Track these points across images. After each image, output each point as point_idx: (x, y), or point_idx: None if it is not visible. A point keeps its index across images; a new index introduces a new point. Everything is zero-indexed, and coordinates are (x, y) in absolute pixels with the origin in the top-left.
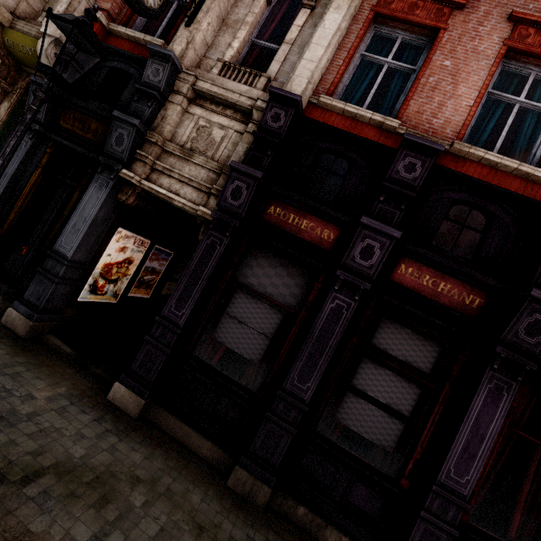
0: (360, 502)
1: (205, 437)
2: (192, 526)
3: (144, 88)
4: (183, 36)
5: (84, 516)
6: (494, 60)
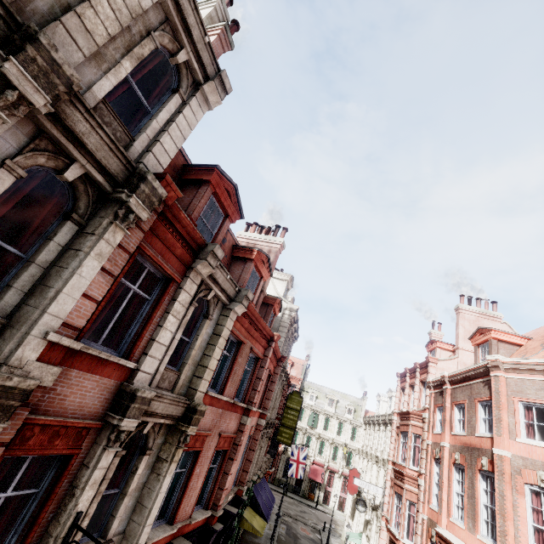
0: None
1: None
2: None
3: None
4: None
5: None
6: (211, 459)
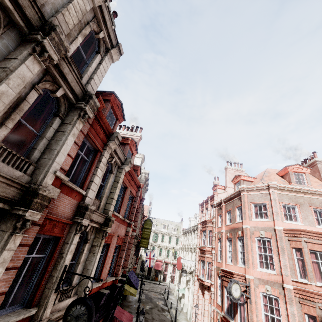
0: None
1: None
2: None
3: None
4: (53, 300)
5: None
6: (114, 249)
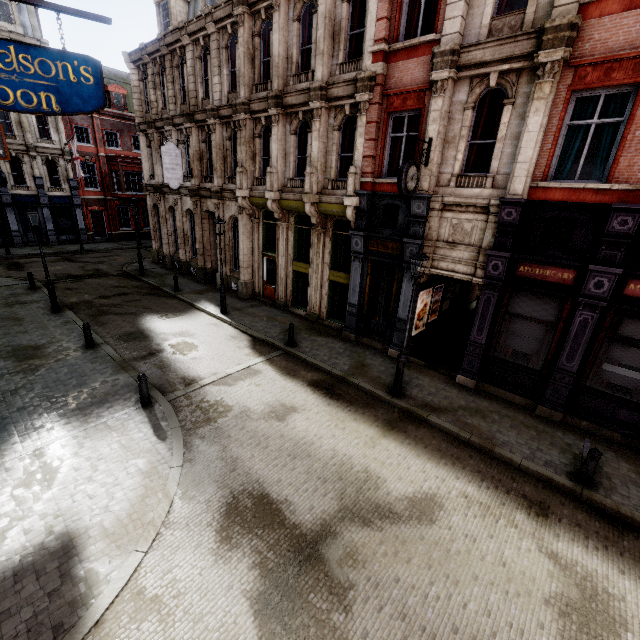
0: (624, 418)
1: (515, 394)
2: (523, 426)
3: (415, 219)
4: (426, 174)
5: (480, 420)
6: None
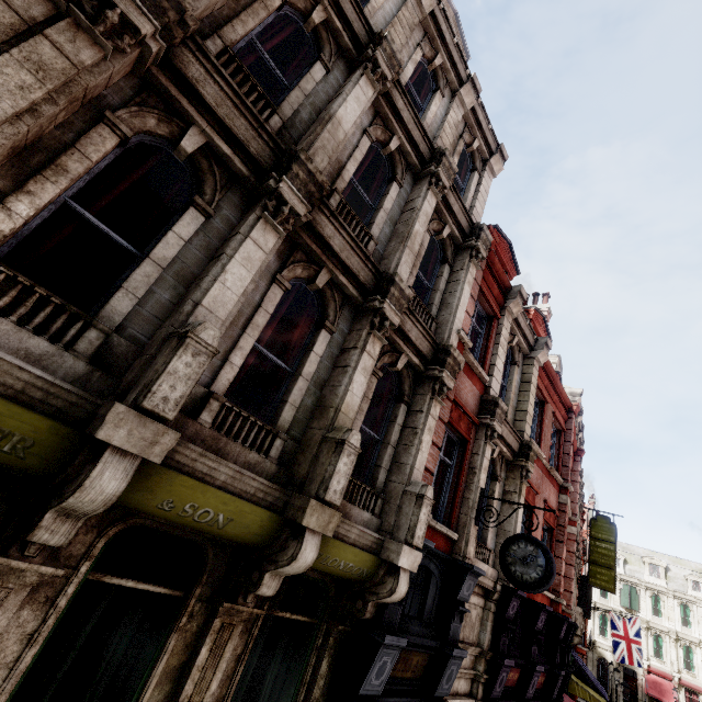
0: None
1: None
2: None
3: (465, 609)
4: (474, 535)
5: None
6: (542, 527)
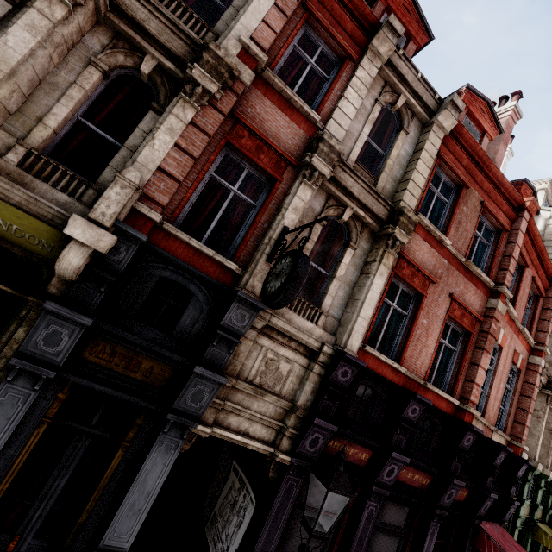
0: None
1: None
2: None
3: (229, 336)
4: (264, 272)
5: None
6: (442, 322)
